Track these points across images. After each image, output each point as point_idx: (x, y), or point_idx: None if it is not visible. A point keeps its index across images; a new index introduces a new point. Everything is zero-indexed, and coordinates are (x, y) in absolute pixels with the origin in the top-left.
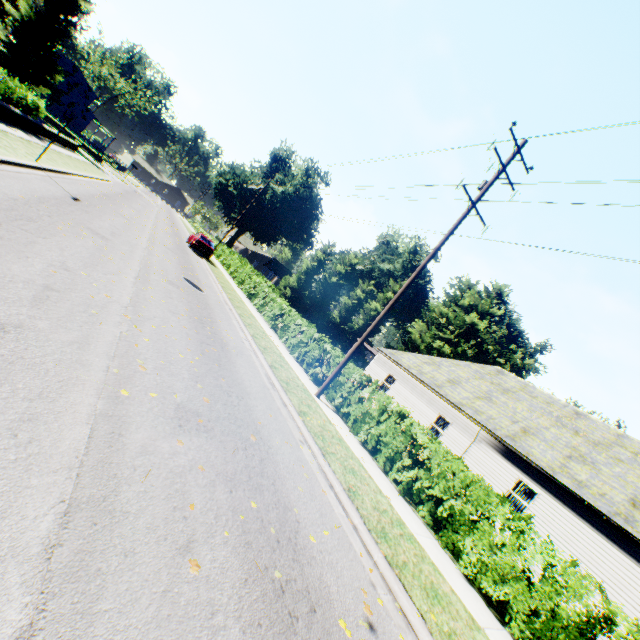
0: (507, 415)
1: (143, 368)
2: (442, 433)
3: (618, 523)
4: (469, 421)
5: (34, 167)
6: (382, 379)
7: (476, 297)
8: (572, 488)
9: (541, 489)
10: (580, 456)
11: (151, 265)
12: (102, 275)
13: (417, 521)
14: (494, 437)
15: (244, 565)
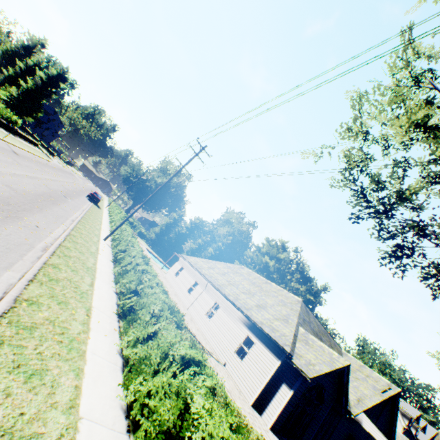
0: (227, 279)
1: (3, 177)
2: (194, 289)
3: (241, 309)
4: (206, 281)
5: (1, 139)
6: (178, 269)
7: (269, 247)
8: (232, 299)
9: (222, 304)
10: (249, 292)
11: (41, 180)
12: (7, 165)
13: (110, 264)
14: (211, 284)
15: (3, 196)
